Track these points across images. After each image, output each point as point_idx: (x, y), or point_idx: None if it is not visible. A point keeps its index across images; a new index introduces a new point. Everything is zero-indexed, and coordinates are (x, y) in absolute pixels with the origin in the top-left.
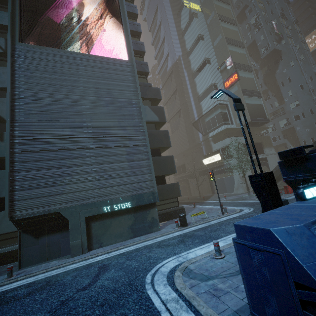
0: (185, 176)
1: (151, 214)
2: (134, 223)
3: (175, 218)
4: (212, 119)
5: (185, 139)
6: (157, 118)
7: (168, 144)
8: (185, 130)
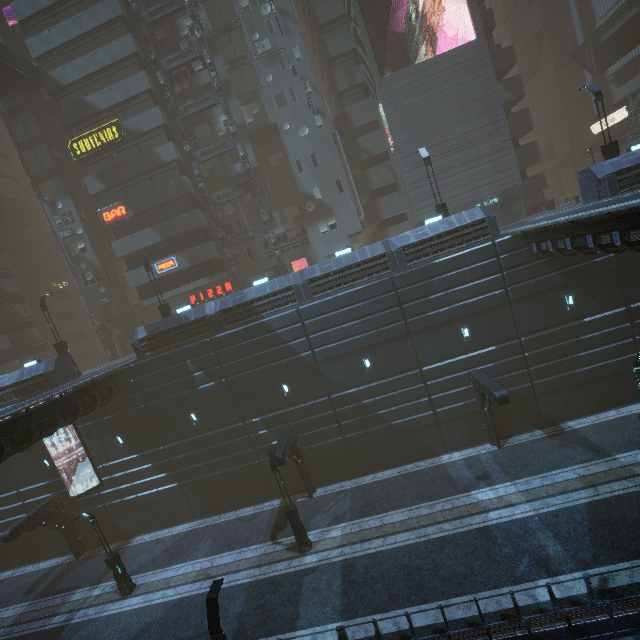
0: (552, 166)
1: (517, 206)
2: (501, 215)
3: (539, 212)
4: (616, 34)
5: (554, 93)
6: (512, 95)
7: (529, 128)
8: (554, 72)
